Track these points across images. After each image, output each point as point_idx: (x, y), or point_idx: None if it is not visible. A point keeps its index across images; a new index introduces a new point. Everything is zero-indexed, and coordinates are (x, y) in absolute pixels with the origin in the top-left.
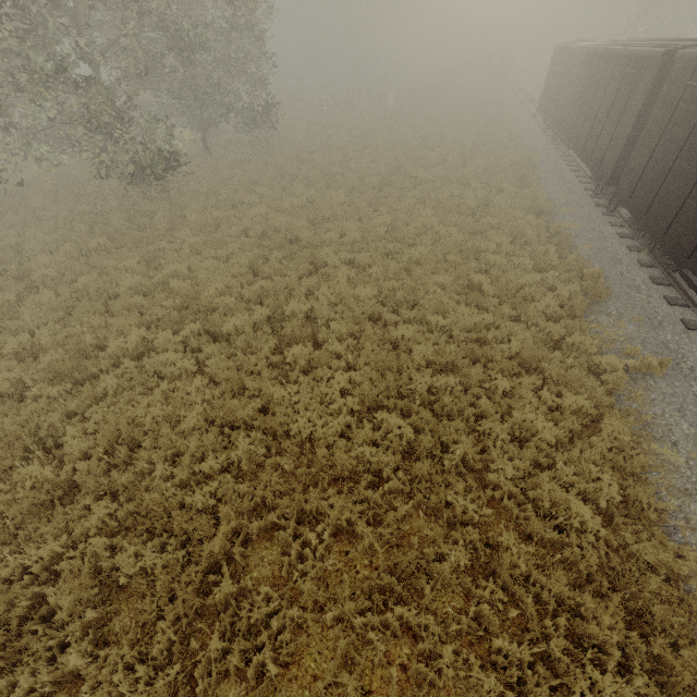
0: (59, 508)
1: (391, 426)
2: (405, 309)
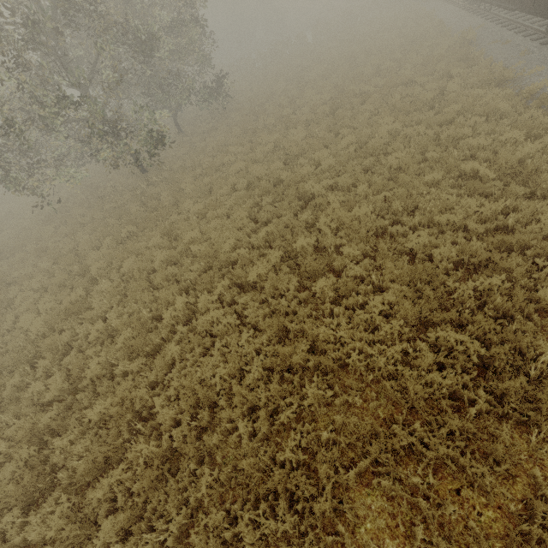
0: (171, 479)
1: (448, 342)
2: (406, 217)
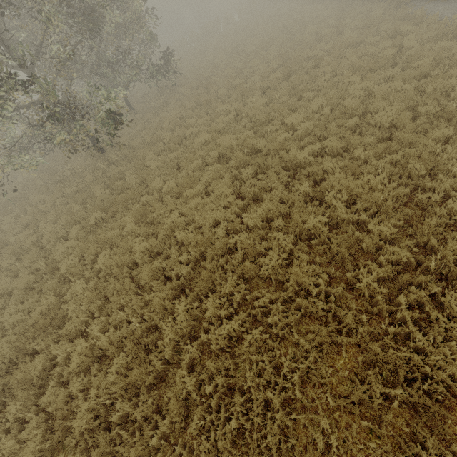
0: None
1: None
2: (429, 181)
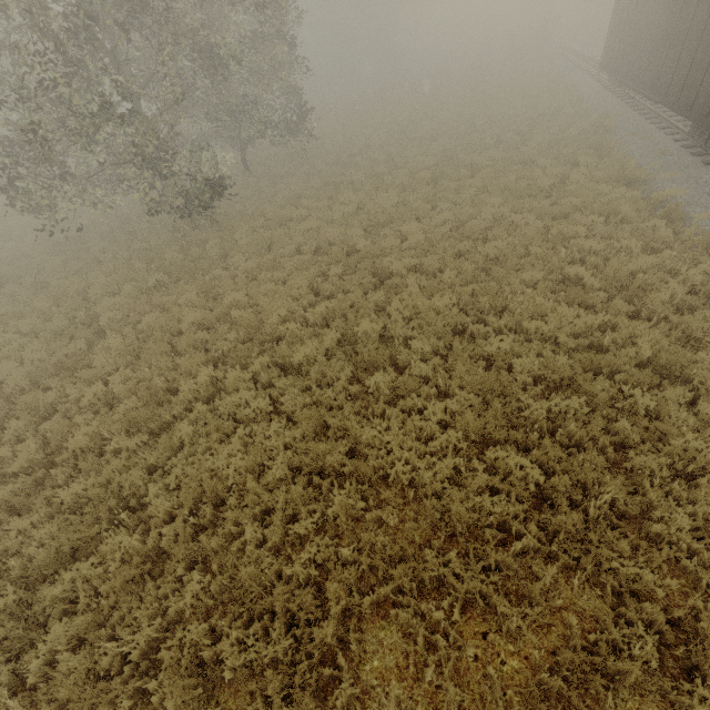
0: (150, 582)
1: (508, 465)
2: (493, 317)
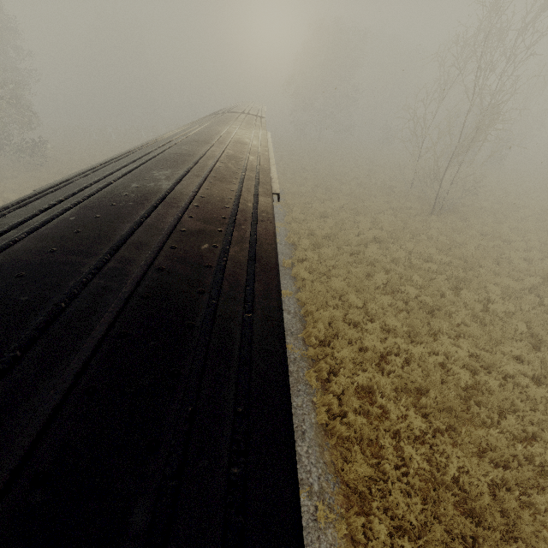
0: None
1: None
2: None
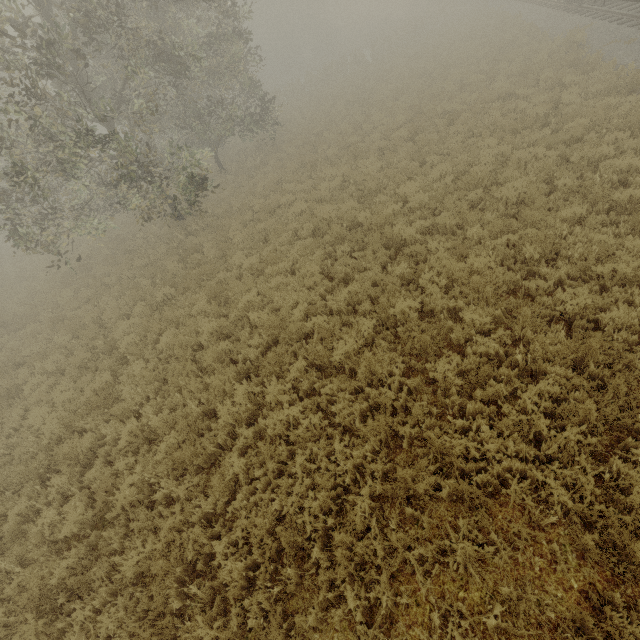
0: None
1: None
2: (545, 267)
